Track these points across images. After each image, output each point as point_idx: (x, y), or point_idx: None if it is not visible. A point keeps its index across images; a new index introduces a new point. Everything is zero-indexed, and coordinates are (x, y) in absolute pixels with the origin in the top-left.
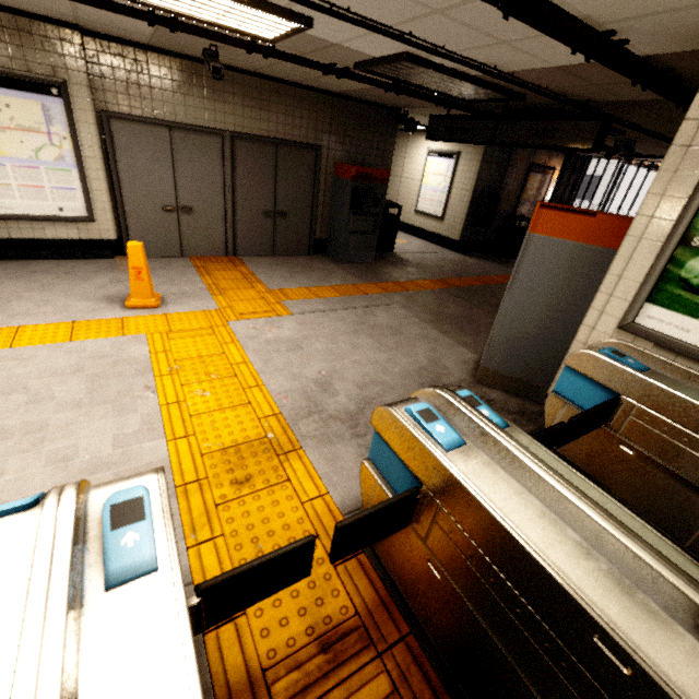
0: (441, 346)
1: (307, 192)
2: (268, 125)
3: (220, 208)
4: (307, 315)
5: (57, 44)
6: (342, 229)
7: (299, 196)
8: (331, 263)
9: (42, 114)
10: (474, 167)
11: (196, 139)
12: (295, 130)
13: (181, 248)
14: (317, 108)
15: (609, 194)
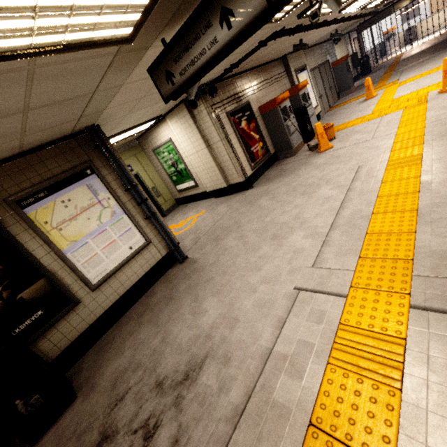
0: (443, 55)
1: (331, 77)
2: (320, 59)
3: (324, 92)
4: (400, 78)
5: (302, 55)
6: (347, 80)
7: (330, 79)
8: (351, 94)
9: (305, 76)
10: (344, 49)
11: (315, 71)
12: (323, 58)
13: (324, 110)
14: (323, 48)
15: (372, 36)
